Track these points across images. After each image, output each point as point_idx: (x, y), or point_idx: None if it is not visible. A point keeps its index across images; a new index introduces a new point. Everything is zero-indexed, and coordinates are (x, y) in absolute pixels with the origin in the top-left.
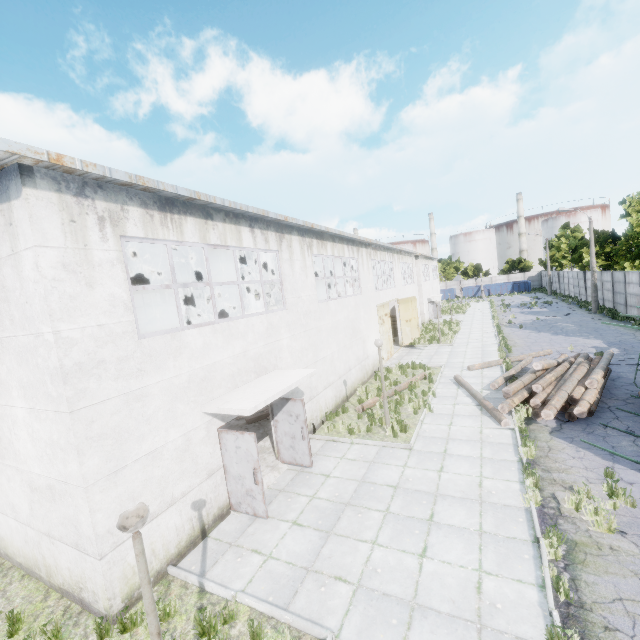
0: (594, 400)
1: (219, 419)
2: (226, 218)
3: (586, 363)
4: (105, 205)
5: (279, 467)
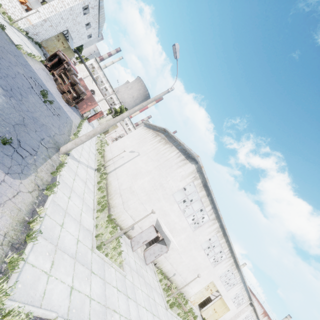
0: None
1: (155, 223)
2: (210, 200)
3: None
4: (198, 175)
5: (142, 252)
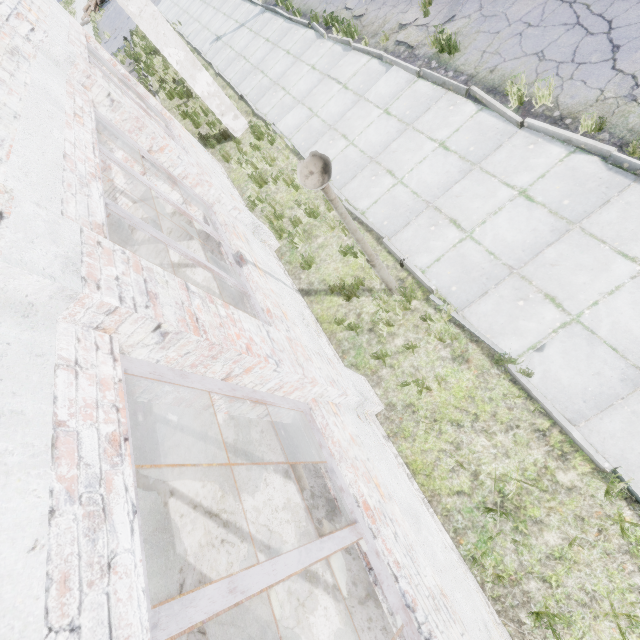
0: None
1: None
2: None
3: None
4: None
5: None
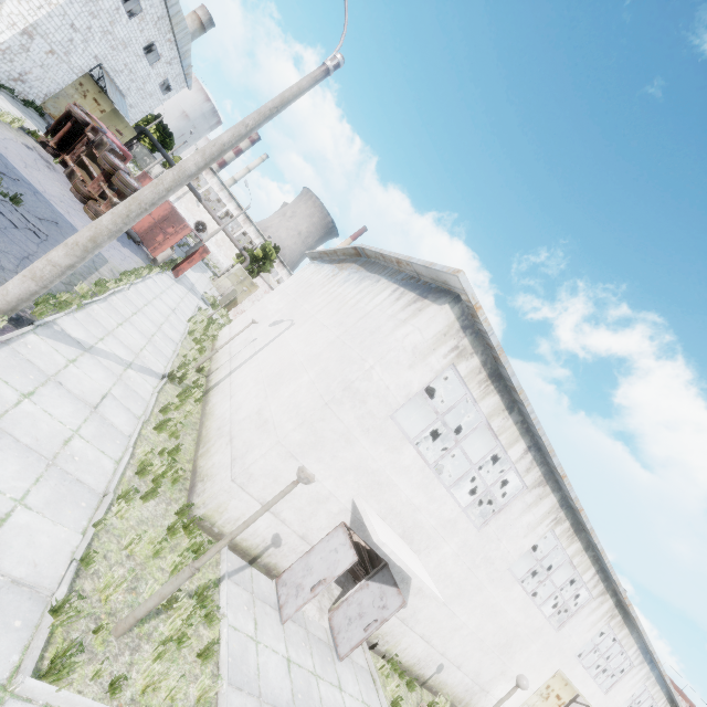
0: None
1: (351, 518)
2: (519, 423)
3: None
4: (467, 343)
5: (324, 616)
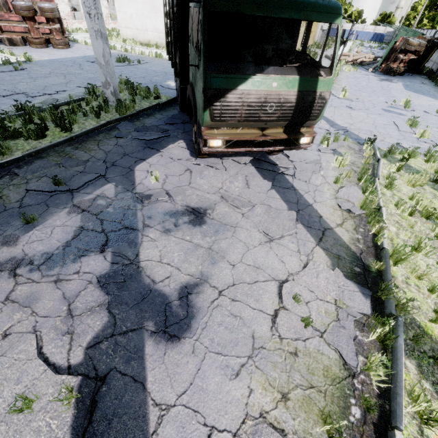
0: (365, 61)
1: None
2: None
3: (371, 54)
4: None
5: None
